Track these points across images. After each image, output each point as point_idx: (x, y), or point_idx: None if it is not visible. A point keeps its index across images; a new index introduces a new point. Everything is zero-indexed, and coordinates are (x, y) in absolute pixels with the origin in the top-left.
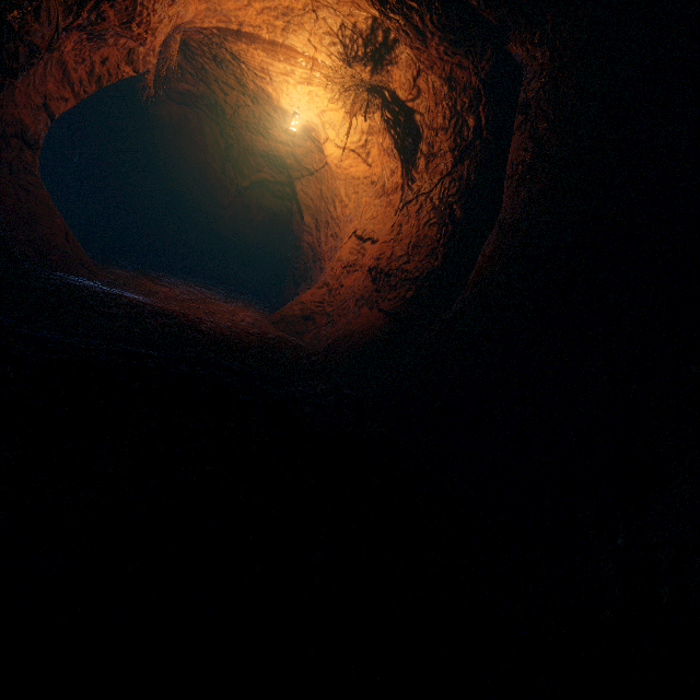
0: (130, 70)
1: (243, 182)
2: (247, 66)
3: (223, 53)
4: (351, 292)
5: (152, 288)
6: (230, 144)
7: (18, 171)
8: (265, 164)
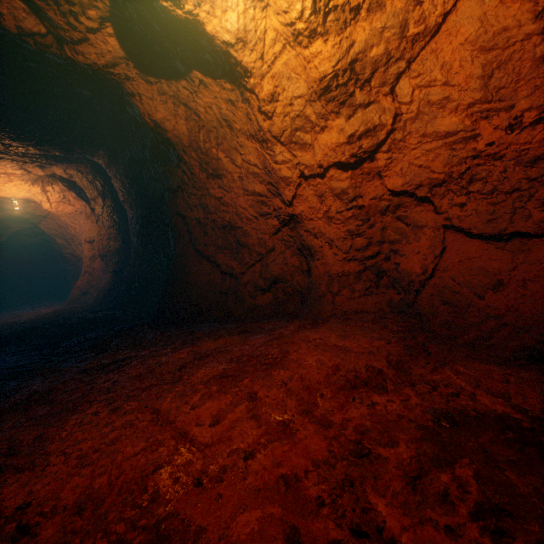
0: None
1: (2, 239)
2: None
3: None
4: (99, 270)
5: None
6: None
7: None
8: (11, 223)
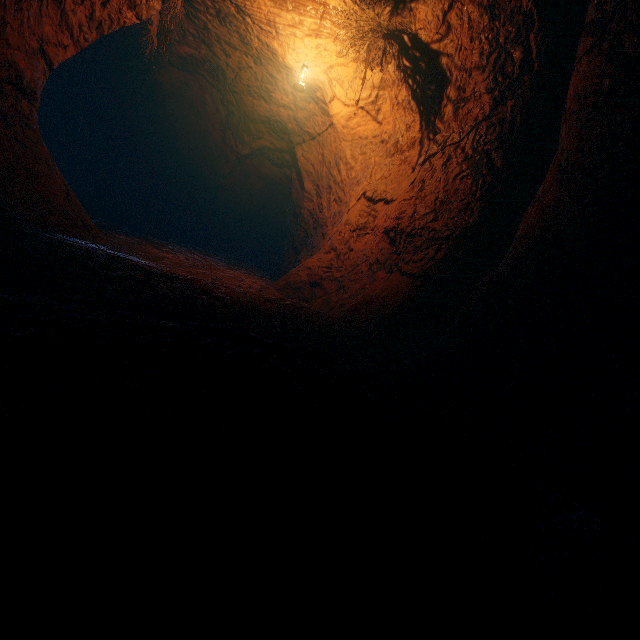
0: (133, 16)
1: (243, 149)
2: (252, 19)
3: (227, 6)
4: (363, 256)
5: (157, 253)
6: (230, 111)
7: (14, 124)
8: (265, 131)
